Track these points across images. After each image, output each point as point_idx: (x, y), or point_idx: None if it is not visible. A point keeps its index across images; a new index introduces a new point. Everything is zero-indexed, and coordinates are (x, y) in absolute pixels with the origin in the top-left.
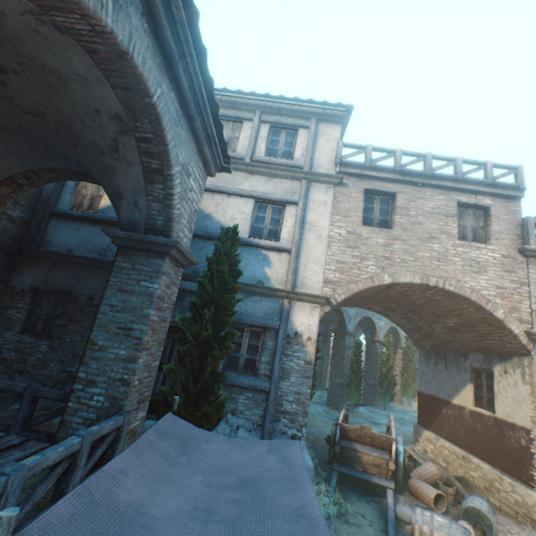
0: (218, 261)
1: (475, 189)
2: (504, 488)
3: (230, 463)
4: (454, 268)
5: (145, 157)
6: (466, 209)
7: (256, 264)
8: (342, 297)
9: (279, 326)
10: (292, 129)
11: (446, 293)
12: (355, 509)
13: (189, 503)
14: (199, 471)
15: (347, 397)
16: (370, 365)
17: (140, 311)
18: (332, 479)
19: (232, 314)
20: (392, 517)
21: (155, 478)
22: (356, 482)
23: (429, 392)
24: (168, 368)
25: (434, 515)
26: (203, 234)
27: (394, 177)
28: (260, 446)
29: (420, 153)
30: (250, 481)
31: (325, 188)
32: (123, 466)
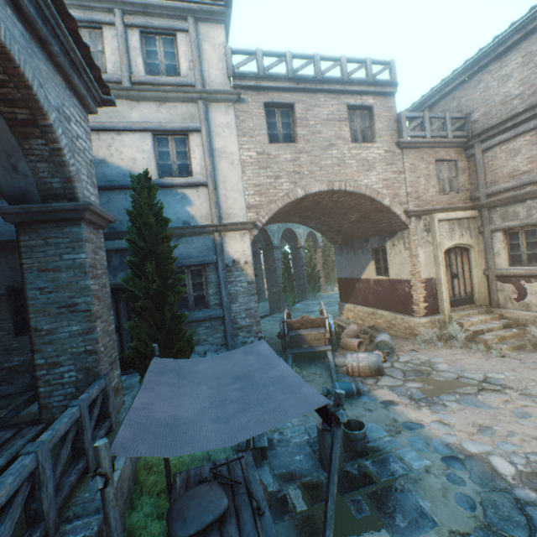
0: (141, 214)
1: (360, 90)
2: (398, 323)
3: (221, 371)
4: (351, 170)
5: (4, 106)
6: (355, 112)
7: (176, 205)
8: (266, 218)
9: (216, 259)
10: (169, 34)
11: (348, 194)
12: (309, 372)
13: (206, 401)
14: (201, 383)
15: (286, 300)
16: (298, 269)
17: (76, 285)
18: (288, 360)
19: (173, 261)
20: (333, 366)
21: (173, 399)
22: (305, 356)
23: (345, 276)
24: (130, 327)
25: (358, 354)
26: (105, 184)
27: (289, 86)
28: (238, 354)
29: (308, 55)
30: (241, 375)
31: (225, 108)
32: (146, 401)
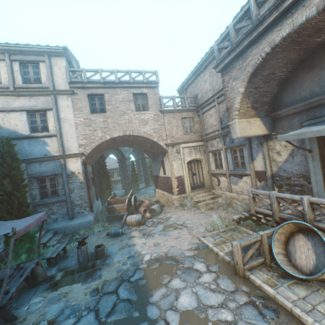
0: (3, 157)
1: (139, 86)
2: (169, 198)
3: (14, 224)
4: (136, 125)
5: None
6: (139, 96)
7: (40, 146)
8: (90, 150)
9: (62, 172)
10: (35, 63)
11: (136, 136)
12: (113, 225)
13: None
14: None
15: (133, 187)
16: (145, 169)
17: None
18: (104, 220)
19: (21, 177)
20: (123, 222)
21: None
22: (119, 218)
23: (155, 174)
24: None
25: (133, 215)
26: (1, 138)
27: (100, 86)
28: (30, 217)
29: (111, 70)
30: (16, 225)
31: (66, 98)
32: None
